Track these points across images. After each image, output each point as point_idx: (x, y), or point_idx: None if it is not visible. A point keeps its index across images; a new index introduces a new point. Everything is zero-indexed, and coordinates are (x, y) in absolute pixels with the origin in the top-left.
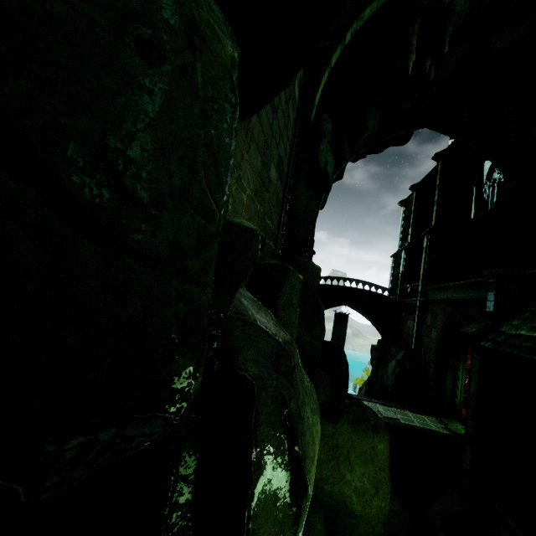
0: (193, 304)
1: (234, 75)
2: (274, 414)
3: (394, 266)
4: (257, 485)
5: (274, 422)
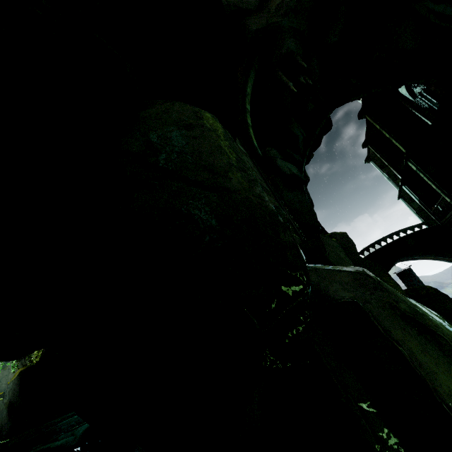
0: (268, 209)
1: (217, 121)
2: (394, 320)
3: (409, 203)
4: (433, 380)
5: (400, 326)
